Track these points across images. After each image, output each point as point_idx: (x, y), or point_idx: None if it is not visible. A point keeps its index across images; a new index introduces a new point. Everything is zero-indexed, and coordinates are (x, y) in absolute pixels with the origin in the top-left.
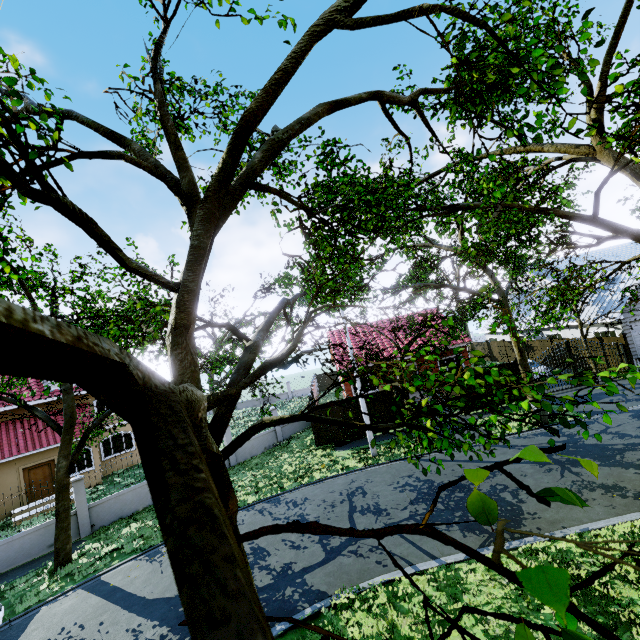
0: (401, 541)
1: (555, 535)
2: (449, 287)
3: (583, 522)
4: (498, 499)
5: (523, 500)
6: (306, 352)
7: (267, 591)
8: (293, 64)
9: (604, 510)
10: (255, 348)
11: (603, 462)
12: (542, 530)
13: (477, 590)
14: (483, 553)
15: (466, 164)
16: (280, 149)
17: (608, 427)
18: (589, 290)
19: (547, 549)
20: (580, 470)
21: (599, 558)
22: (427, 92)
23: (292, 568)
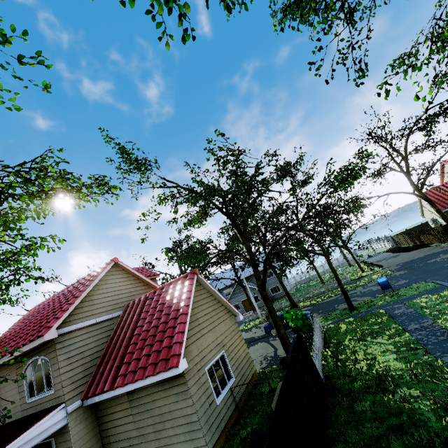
0: None
1: None
2: None
3: None
4: None
5: None
6: None
7: None
8: None
9: None
10: None
11: None
12: None
13: None
14: None
15: None
16: None
17: None
18: None
19: None
20: None
21: None
22: None
23: None
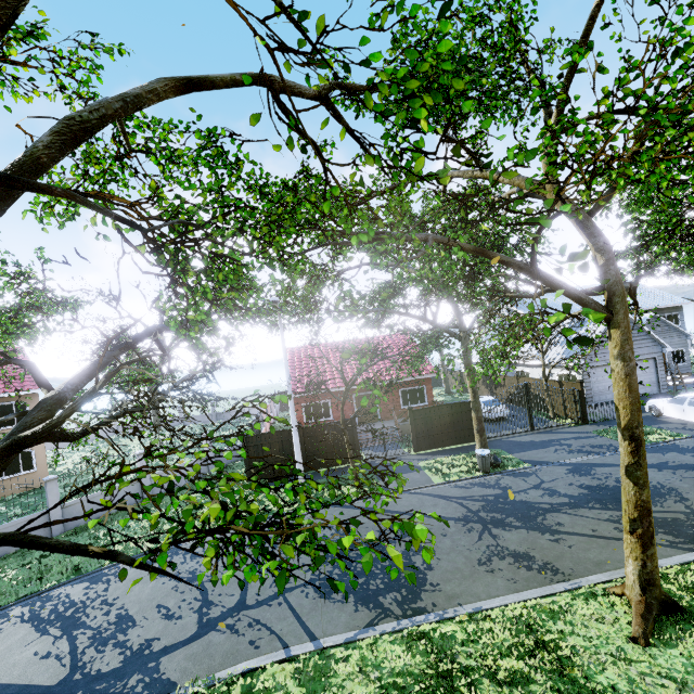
0: (287, 614)
1: (446, 615)
2: (409, 316)
3: (480, 599)
4: (408, 564)
5: (432, 566)
6: (129, 411)
7: (108, 679)
8: (2, 2)
9: (505, 584)
10: (53, 403)
11: (524, 524)
12: (437, 607)
13: (341, 687)
14: (366, 635)
15: (412, 183)
16: (87, 133)
17: (543, 481)
18: (531, 342)
19: (433, 632)
20: (499, 532)
21: (479, 648)
22: (341, 87)
23: (152, 646)
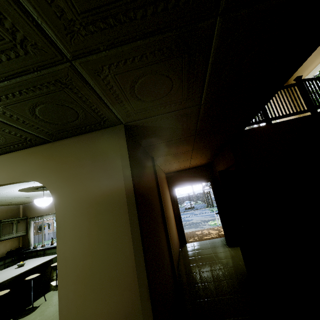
0: None
1: None
2: None
3: None
4: None
5: None
6: None
7: None
8: None
9: None
10: None
11: None
12: None
13: None
14: None
15: None
16: None
17: None
18: None
19: None
20: None
21: None
22: None
23: None
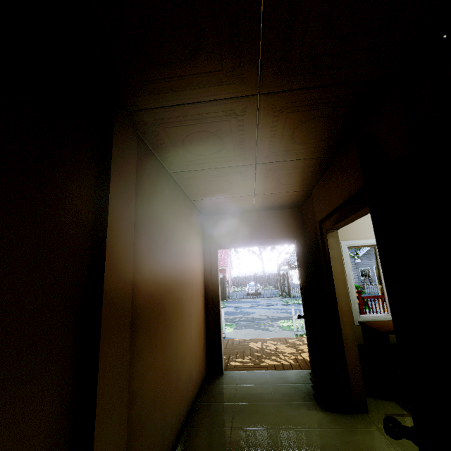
0: None
1: None
2: None
3: None
4: None
5: None
6: None
7: None
8: None
9: None
10: None
11: None
12: None
13: None
14: None
15: None
16: None
17: None
18: None
19: None
20: None
21: None
22: None
23: None
